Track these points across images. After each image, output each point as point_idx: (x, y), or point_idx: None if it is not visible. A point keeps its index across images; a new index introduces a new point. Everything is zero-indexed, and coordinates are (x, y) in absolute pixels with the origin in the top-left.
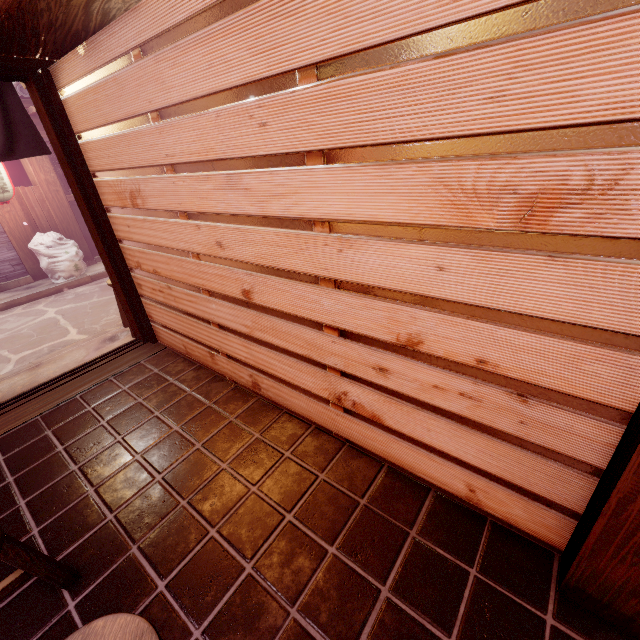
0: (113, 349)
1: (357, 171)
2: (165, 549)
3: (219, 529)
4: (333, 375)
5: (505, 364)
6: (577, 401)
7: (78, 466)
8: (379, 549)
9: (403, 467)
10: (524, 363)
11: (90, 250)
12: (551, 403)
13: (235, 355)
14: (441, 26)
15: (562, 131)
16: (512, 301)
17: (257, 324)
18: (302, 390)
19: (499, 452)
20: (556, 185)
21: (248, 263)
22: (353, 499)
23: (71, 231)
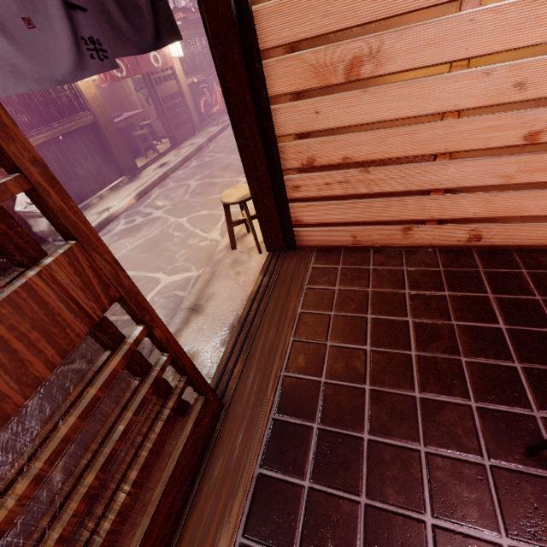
0: (263, 267)
1: None
2: None
3: None
4: None
5: None
6: None
7: (413, 351)
8: None
9: None
10: None
11: None
12: None
13: (456, 216)
14: None
15: None
16: None
17: (528, 167)
18: None
19: None
20: None
21: None
22: None
23: None
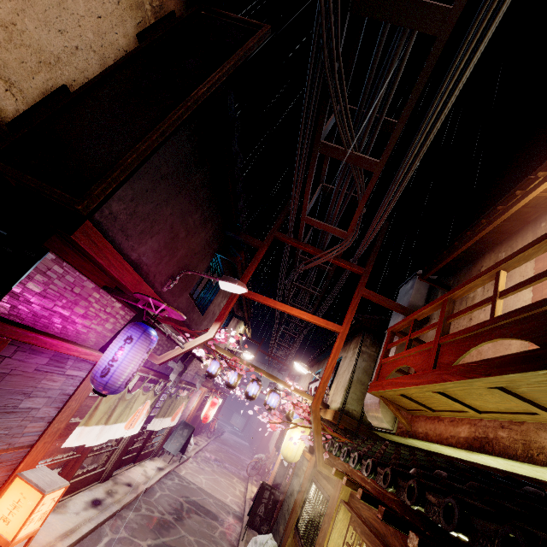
0: None
1: None
2: None
3: None
4: None
5: None
6: None
7: None
8: None
9: None
10: None
11: None
12: None
13: None
14: None
15: None
16: None
17: None
18: None
19: None
20: None
21: None
22: None
23: None
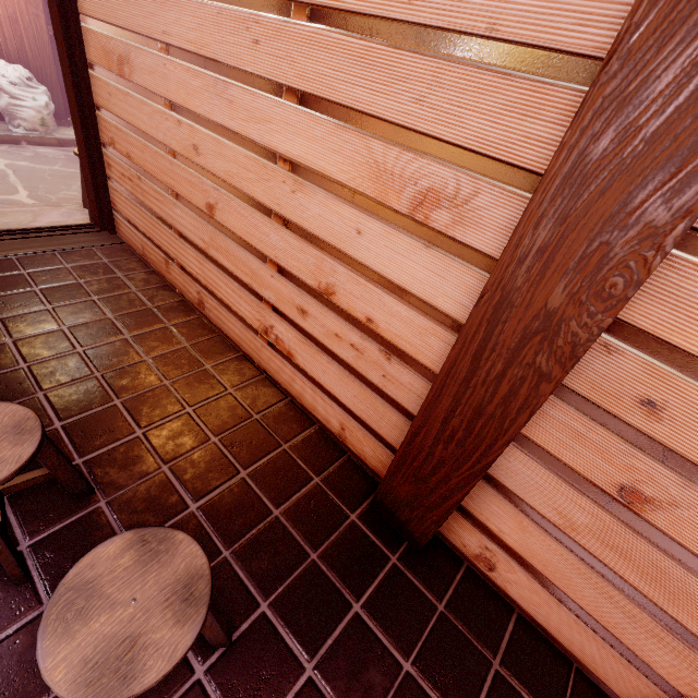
0: (65, 225)
1: (319, 122)
2: (69, 402)
3: (124, 401)
4: (266, 308)
5: (383, 326)
6: (418, 365)
7: (0, 317)
8: (253, 449)
9: (301, 402)
10: (394, 327)
11: (65, 107)
12: (403, 364)
13: (188, 268)
14: (399, 20)
15: (450, 147)
16: (397, 274)
17: (214, 242)
18: (239, 317)
19: (366, 398)
20: (439, 189)
21: (217, 177)
22: (249, 413)
23: (45, 74)
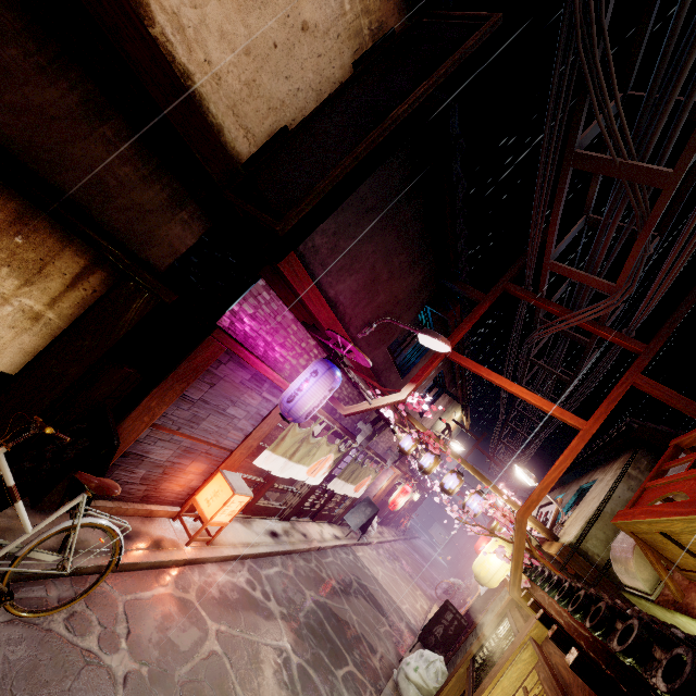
0: None
1: None
2: None
3: None
4: None
5: None
6: None
7: None
8: None
9: None
10: None
11: None
12: None
13: None
14: None
15: None
16: None
17: None
18: None
19: None
20: None
21: None
22: None
23: None
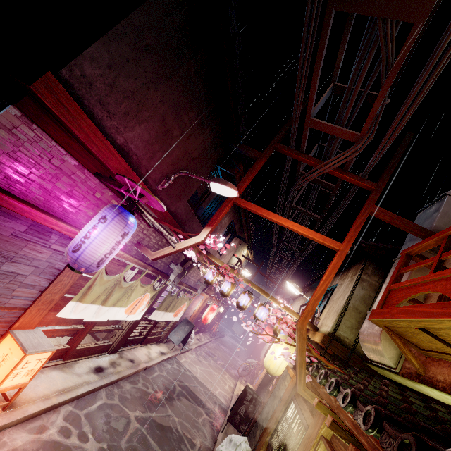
0: None
1: None
2: None
3: None
4: None
5: None
6: None
7: None
8: None
9: None
10: None
11: None
12: None
13: None
14: None
15: None
16: None
17: None
18: None
19: None
20: None
21: None
22: None
23: None
